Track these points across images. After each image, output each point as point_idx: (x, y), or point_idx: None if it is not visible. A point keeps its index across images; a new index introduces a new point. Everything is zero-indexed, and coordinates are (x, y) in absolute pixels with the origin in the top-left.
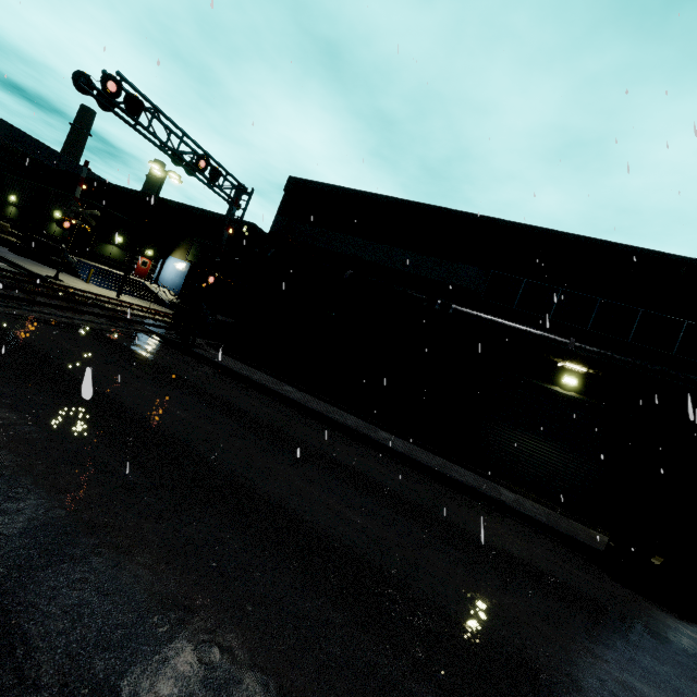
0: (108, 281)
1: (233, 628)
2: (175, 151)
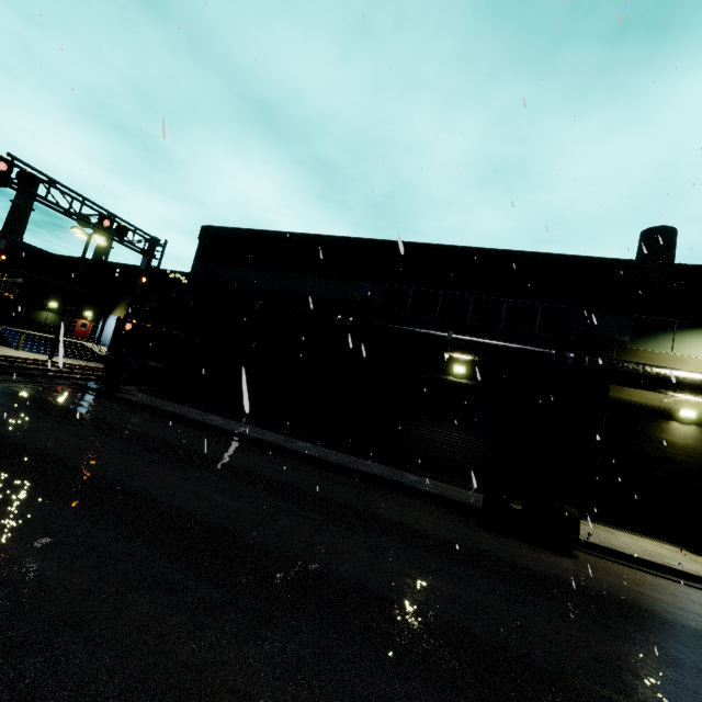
0: (43, 346)
1: (35, 558)
2: (78, 215)
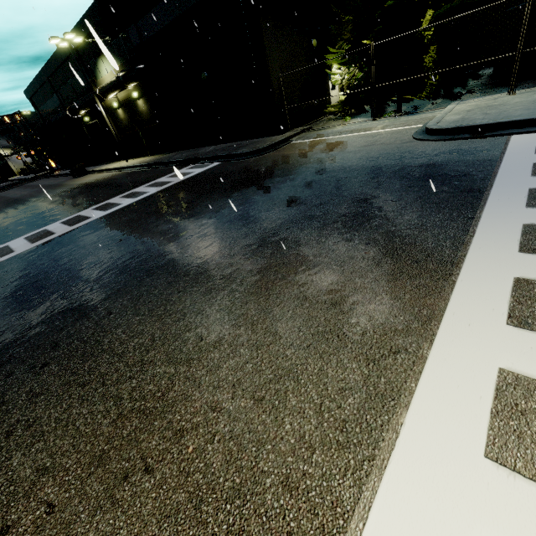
0: None
1: None
2: None
